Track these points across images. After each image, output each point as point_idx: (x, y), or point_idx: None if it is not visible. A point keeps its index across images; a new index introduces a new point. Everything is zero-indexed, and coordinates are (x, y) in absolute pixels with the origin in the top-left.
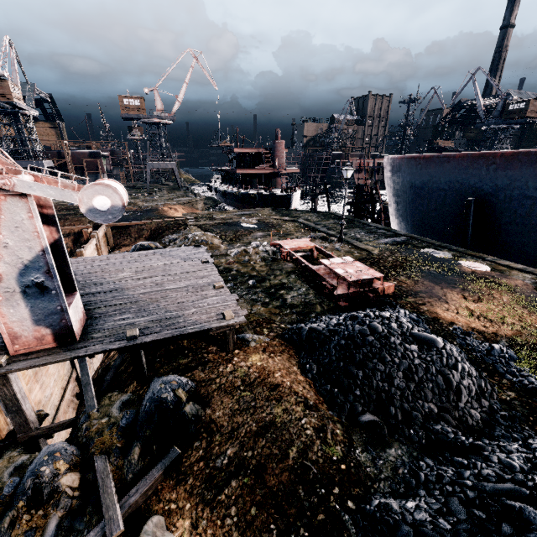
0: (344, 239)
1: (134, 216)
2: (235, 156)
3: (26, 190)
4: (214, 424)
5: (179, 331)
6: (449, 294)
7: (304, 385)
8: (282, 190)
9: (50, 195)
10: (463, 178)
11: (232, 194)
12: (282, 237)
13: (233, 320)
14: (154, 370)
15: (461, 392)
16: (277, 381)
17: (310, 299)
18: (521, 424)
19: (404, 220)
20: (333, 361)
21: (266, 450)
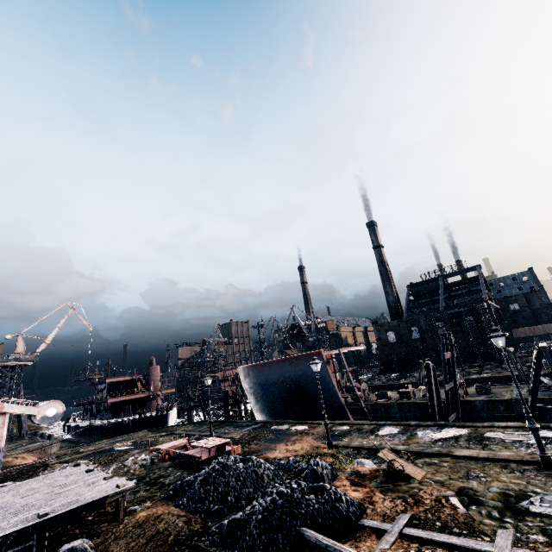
0: (215, 435)
1: None
2: (106, 386)
3: (9, 409)
4: None
5: (84, 503)
6: (278, 446)
7: (178, 510)
8: (158, 410)
9: (22, 411)
10: (283, 373)
11: (99, 426)
12: None
13: (126, 487)
14: None
15: (264, 477)
16: (159, 513)
17: (184, 476)
18: None
19: (263, 412)
20: (197, 490)
21: (154, 545)
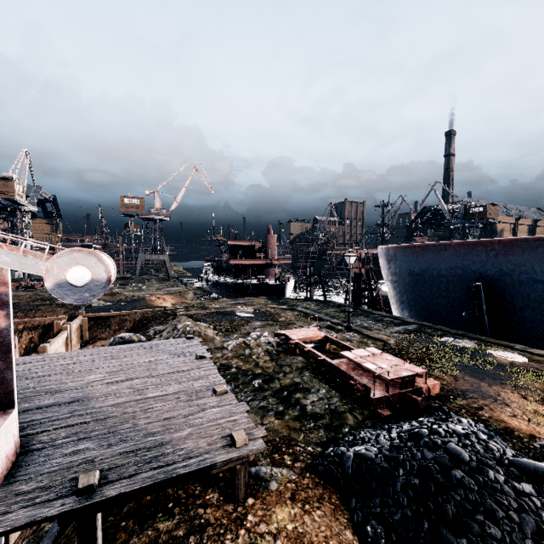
0: (352, 328)
1: (118, 306)
2: (228, 248)
3: None
4: None
5: (166, 473)
6: (503, 393)
7: None
8: (276, 279)
9: (4, 262)
10: (464, 264)
11: (224, 283)
12: (283, 326)
13: (247, 448)
14: None
15: None
16: None
17: (335, 404)
18: None
19: (406, 307)
20: (409, 517)
21: None
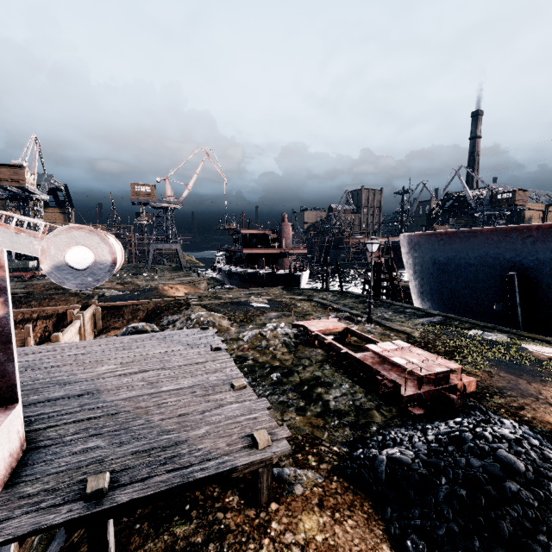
0: (373, 319)
1: (130, 296)
2: (241, 237)
3: None
4: None
5: (182, 476)
6: (545, 392)
7: None
8: (290, 269)
9: None
10: (495, 252)
11: (237, 273)
12: (300, 317)
13: (271, 450)
14: None
15: None
16: None
17: (360, 400)
18: None
19: (428, 298)
20: (456, 533)
21: None
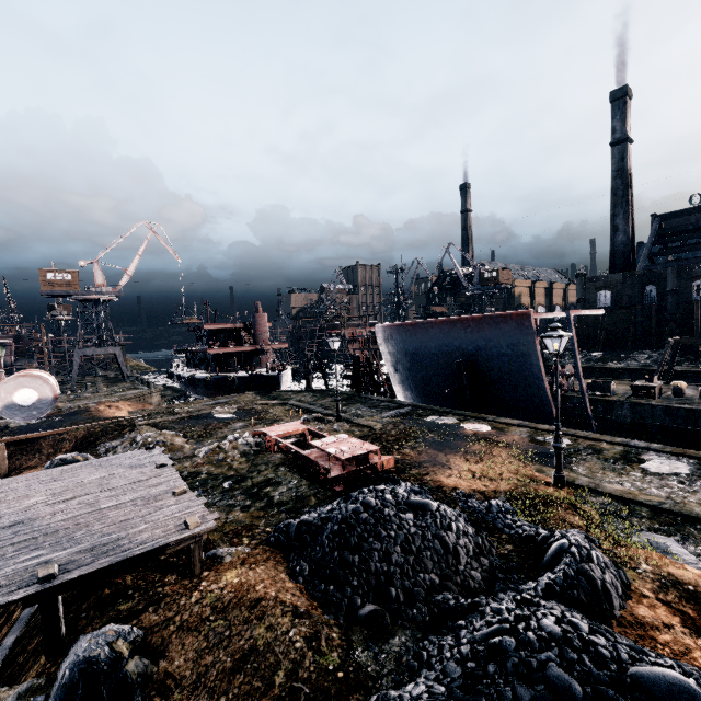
0: (343, 417)
1: (49, 423)
2: (205, 334)
3: None
4: (171, 679)
5: (122, 556)
6: (452, 460)
7: (293, 592)
8: (268, 369)
9: None
10: (449, 341)
11: (201, 379)
12: (268, 424)
13: (199, 528)
14: (77, 631)
15: (459, 553)
16: (259, 594)
17: (302, 491)
18: (518, 574)
19: (408, 389)
20: (327, 553)
21: (245, 686)
